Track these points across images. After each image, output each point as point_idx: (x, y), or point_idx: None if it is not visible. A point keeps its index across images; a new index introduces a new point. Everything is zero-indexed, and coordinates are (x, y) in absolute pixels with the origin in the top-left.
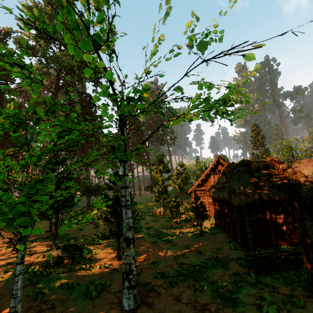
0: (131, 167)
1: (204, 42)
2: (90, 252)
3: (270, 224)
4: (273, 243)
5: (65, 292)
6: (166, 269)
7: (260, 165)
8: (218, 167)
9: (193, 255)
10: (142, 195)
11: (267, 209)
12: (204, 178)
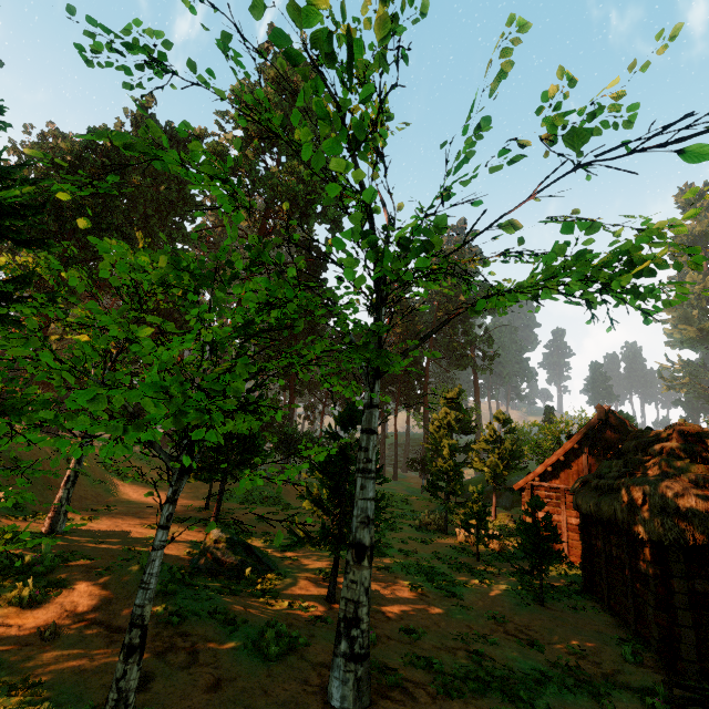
0: (382, 409)
1: (584, 130)
2: (275, 568)
3: None
4: None
5: (220, 629)
6: (438, 654)
7: None
8: (605, 437)
9: (513, 643)
10: (398, 479)
11: None
12: (561, 458)
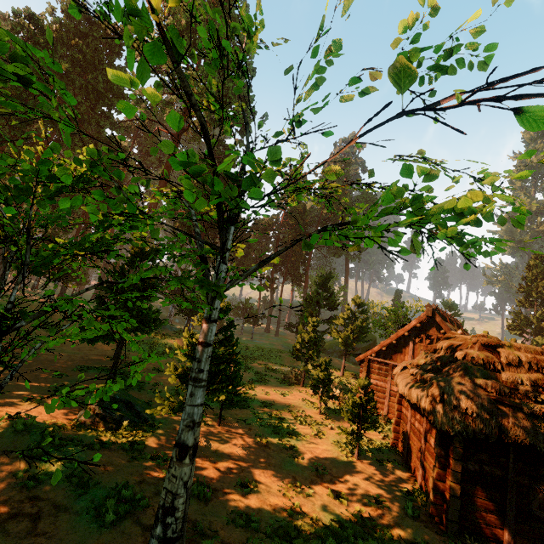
0: (272, 283)
1: (440, 68)
2: (152, 420)
3: (510, 496)
4: (508, 538)
5: (71, 493)
6: (260, 508)
7: (523, 357)
8: (429, 329)
9: (325, 495)
10: (279, 335)
11: (513, 461)
12: (393, 342)
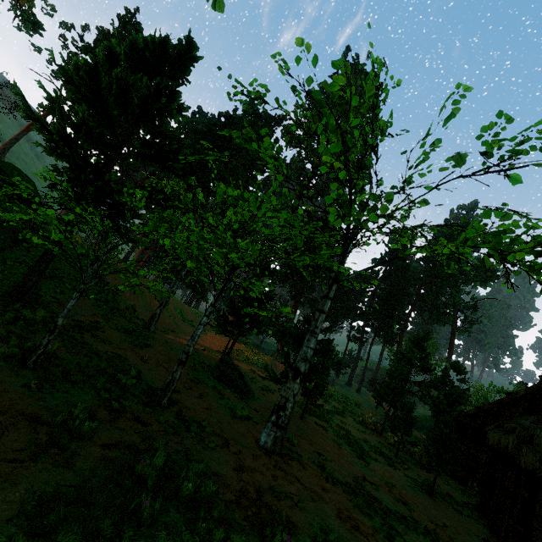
0: (362, 335)
1: (516, 150)
2: (252, 393)
3: None
4: None
5: (215, 394)
6: (333, 470)
7: None
8: None
9: (391, 497)
10: (361, 393)
11: None
12: (494, 408)
